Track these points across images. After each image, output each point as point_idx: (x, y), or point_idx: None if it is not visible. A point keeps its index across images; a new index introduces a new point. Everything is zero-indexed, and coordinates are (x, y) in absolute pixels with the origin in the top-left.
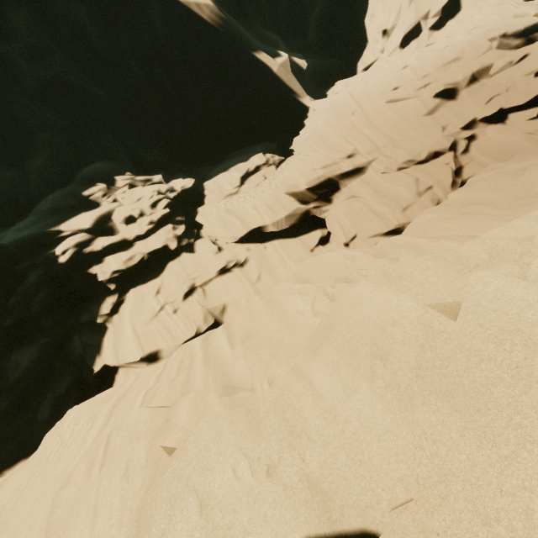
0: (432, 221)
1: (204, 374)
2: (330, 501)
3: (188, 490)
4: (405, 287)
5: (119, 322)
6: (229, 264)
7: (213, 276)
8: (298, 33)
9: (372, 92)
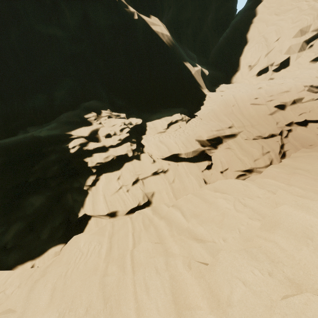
0: (277, 173)
1: (169, 230)
2: (300, 286)
3: (234, 277)
4: (312, 212)
5: (96, 191)
6: (159, 170)
7: (149, 175)
8: (204, 55)
9: (244, 97)
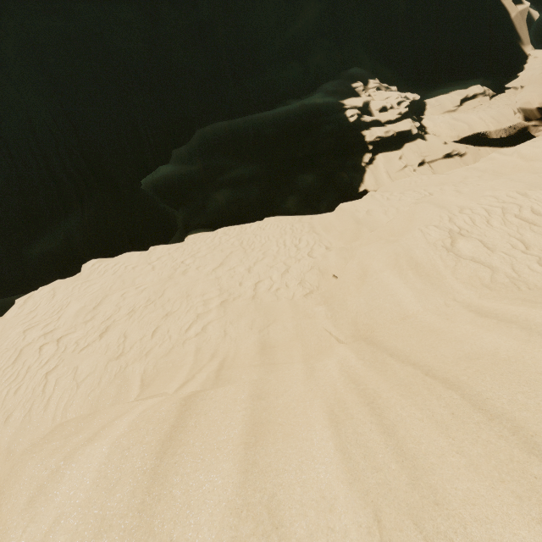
0: None
1: None
2: None
3: None
4: None
5: (375, 169)
6: (454, 152)
7: (439, 157)
8: None
9: None
